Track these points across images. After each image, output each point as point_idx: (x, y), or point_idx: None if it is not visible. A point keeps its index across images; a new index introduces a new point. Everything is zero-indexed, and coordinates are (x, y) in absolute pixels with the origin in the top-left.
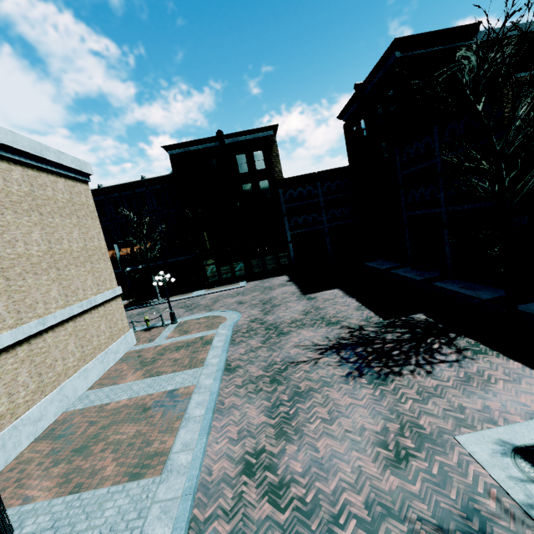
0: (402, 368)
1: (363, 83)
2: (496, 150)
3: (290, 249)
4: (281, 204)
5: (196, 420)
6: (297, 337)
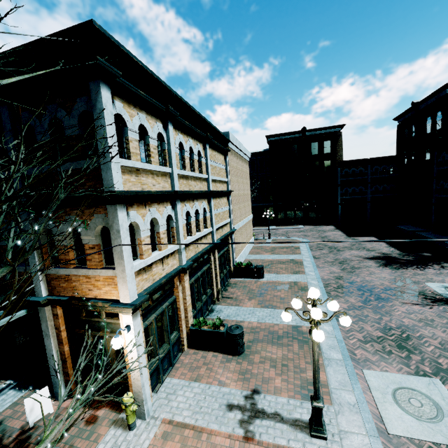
0: (408, 267)
1: (418, 102)
2: None
3: (339, 208)
4: (338, 178)
5: (310, 267)
6: (349, 252)
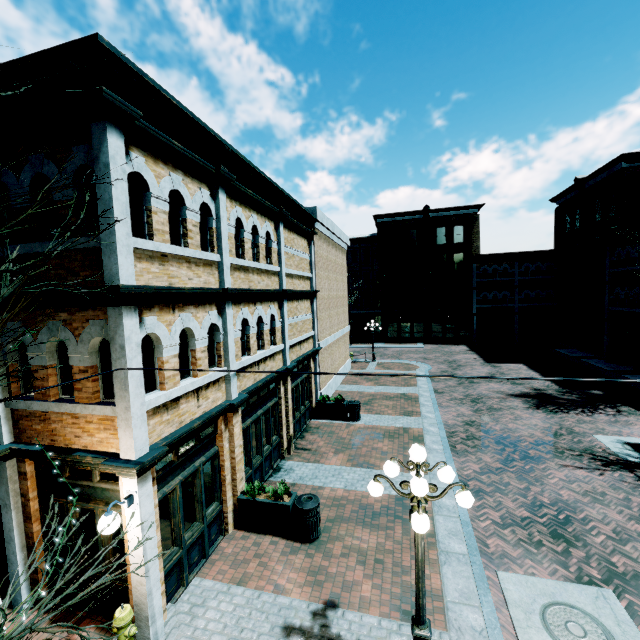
0: (570, 411)
1: (584, 179)
2: None
3: (474, 321)
4: (473, 278)
5: (429, 405)
6: (486, 386)
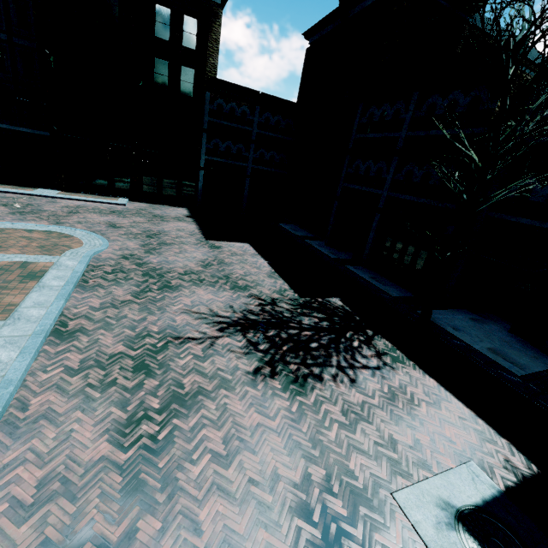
0: (323, 370)
1: None
2: (498, 141)
3: (200, 177)
4: (204, 114)
5: None
6: (190, 297)
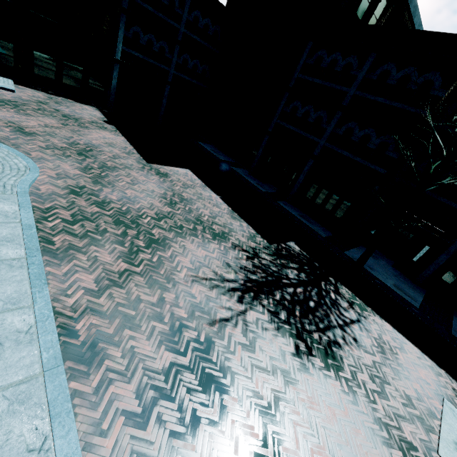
0: (334, 333)
1: None
2: None
3: (115, 72)
4: None
5: None
6: (185, 256)
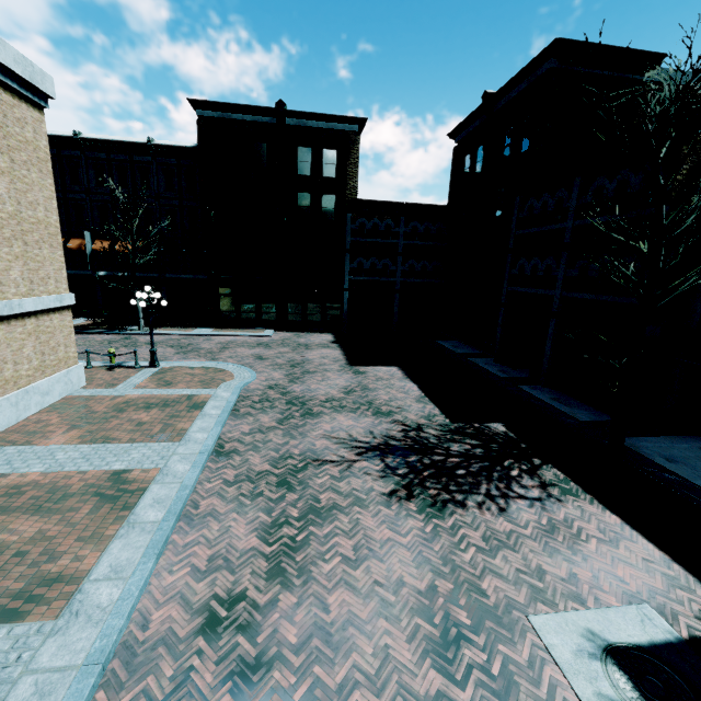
0: (467, 497)
1: (496, 94)
2: (662, 226)
3: (345, 299)
4: (346, 235)
5: (146, 527)
6: (330, 423)
